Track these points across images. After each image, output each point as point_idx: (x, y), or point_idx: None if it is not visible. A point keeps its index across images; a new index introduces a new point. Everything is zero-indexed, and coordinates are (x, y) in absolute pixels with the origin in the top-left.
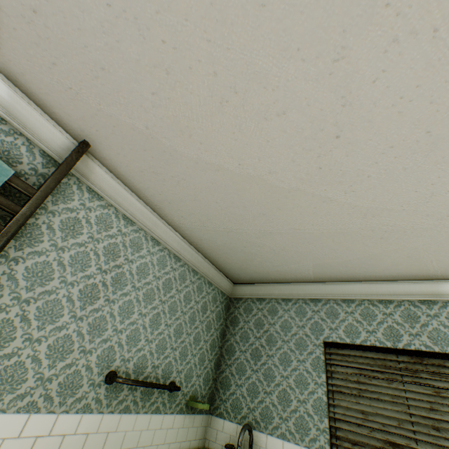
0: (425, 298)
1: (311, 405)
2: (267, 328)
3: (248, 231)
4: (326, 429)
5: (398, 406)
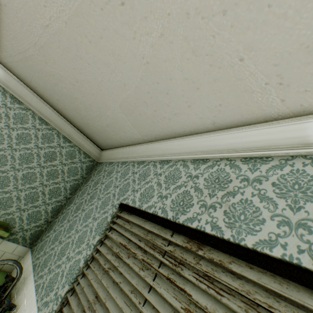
0: (252, 153)
1: (70, 266)
2: (98, 187)
3: (31, 51)
4: (59, 298)
5: (130, 307)
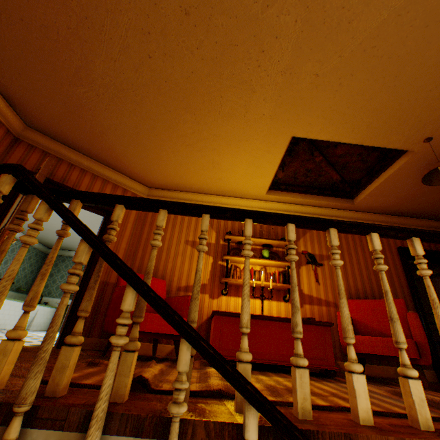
0: None
1: None
2: (60, 266)
3: (51, 236)
4: None
5: None
